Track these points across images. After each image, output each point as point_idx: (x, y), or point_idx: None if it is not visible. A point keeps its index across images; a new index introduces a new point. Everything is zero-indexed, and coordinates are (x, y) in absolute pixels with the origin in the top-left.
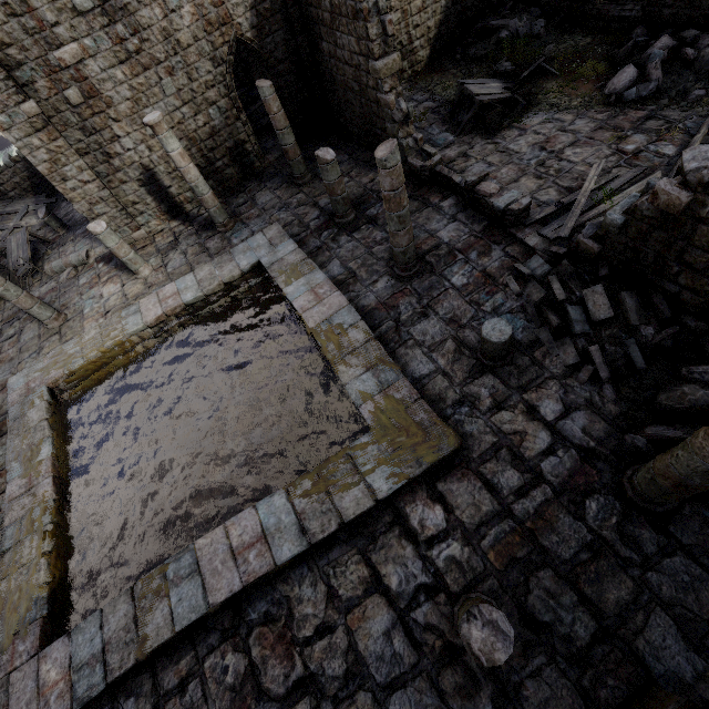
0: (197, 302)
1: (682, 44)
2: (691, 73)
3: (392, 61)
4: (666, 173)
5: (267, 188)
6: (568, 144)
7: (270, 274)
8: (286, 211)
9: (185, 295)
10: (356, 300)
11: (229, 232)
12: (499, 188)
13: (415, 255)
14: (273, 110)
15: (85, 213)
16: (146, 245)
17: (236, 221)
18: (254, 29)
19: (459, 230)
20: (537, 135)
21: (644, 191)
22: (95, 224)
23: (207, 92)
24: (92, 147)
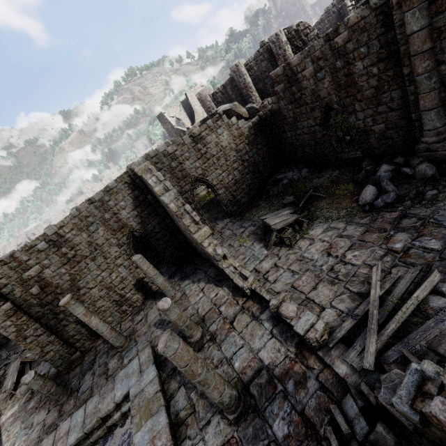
0: (81, 441)
1: (399, 165)
2: (417, 181)
3: (204, 232)
4: (443, 269)
5: (155, 306)
6: (347, 248)
7: (131, 410)
8: (161, 328)
9: (71, 436)
10: None
11: (125, 350)
12: (296, 310)
13: (235, 395)
14: (144, 269)
15: (39, 353)
16: (77, 365)
17: (132, 338)
18: (140, 224)
19: (275, 350)
20: (322, 243)
21: (422, 375)
22: (28, 374)
23: (116, 261)
24: (46, 312)
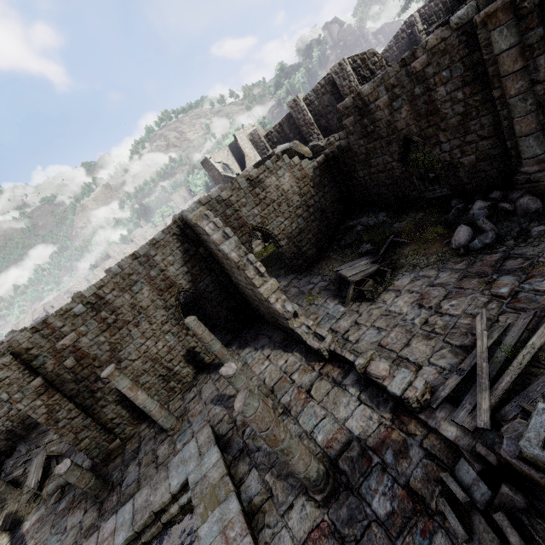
0: (130, 542)
1: (496, 201)
2: (519, 217)
3: (270, 285)
4: None
5: (211, 380)
6: (442, 297)
7: (192, 500)
8: (220, 404)
9: (118, 536)
10: (270, 544)
11: (177, 433)
12: (388, 368)
13: (322, 470)
14: (199, 333)
15: (72, 441)
16: (118, 455)
17: (184, 419)
18: (190, 282)
19: (366, 417)
20: (411, 294)
21: None
22: (63, 463)
23: (163, 327)
24: (81, 390)
